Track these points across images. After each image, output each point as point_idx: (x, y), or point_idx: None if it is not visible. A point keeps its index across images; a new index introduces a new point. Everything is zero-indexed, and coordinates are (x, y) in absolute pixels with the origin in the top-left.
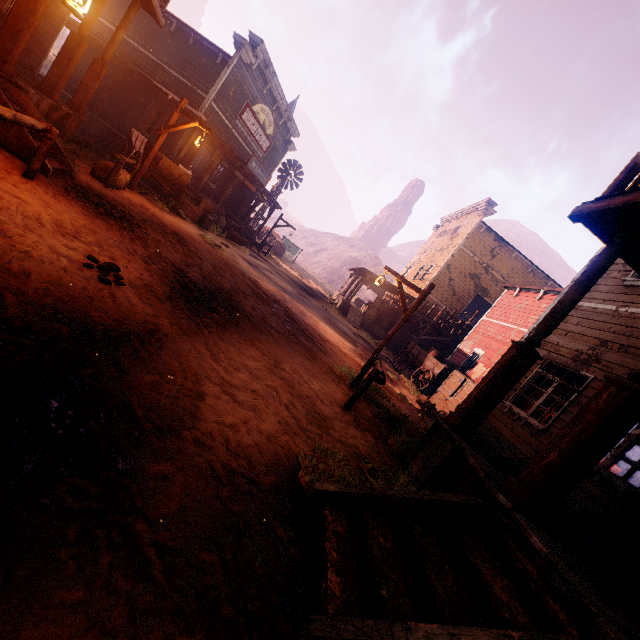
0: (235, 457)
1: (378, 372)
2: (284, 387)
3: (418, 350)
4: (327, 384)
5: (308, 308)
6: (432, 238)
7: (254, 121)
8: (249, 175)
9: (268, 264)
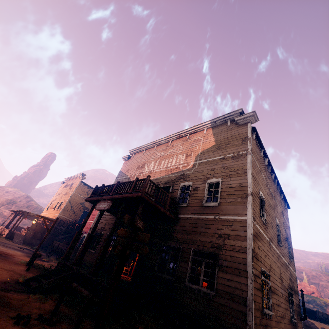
0: (3, 280)
1: (38, 253)
2: (4, 269)
3: (58, 243)
4: (17, 267)
5: None
6: (61, 188)
7: None
8: None
9: None
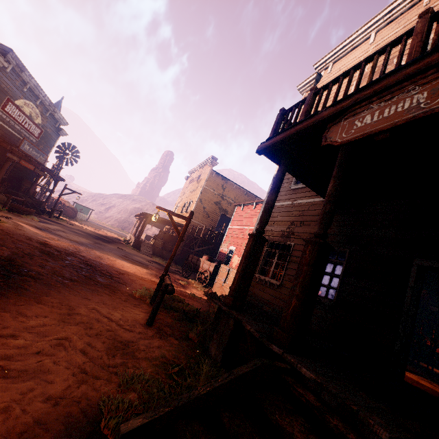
0: None
1: (167, 285)
2: (80, 331)
3: (196, 259)
4: (128, 310)
5: (104, 252)
6: (186, 185)
7: (19, 113)
8: (24, 156)
9: (61, 225)
